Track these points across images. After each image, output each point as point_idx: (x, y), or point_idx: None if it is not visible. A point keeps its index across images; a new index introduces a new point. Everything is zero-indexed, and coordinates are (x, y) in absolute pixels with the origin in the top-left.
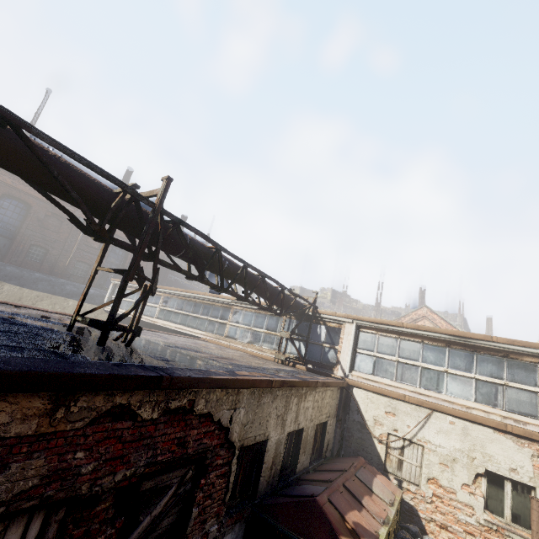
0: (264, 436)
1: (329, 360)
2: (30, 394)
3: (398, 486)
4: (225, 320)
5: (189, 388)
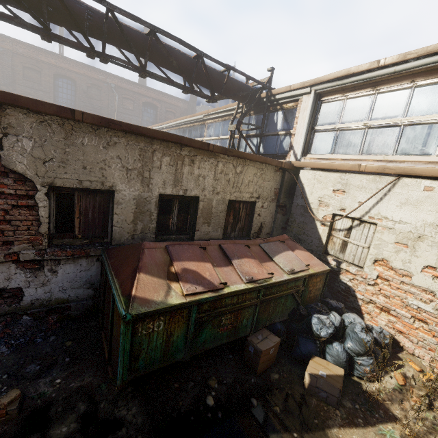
0: (102, 185)
1: (284, 149)
2: None
3: (336, 267)
4: (202, 137)
5: None
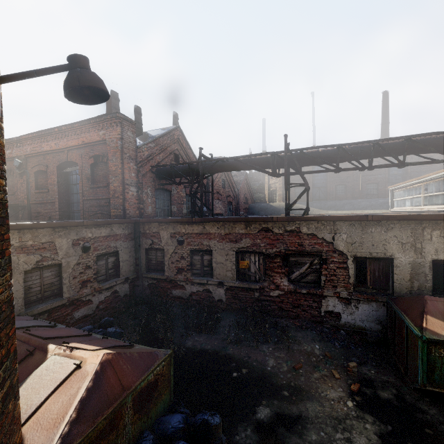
0: (384, 255)
1: None
2: (240, 224)
3: None
4: None
5: (288, 221)
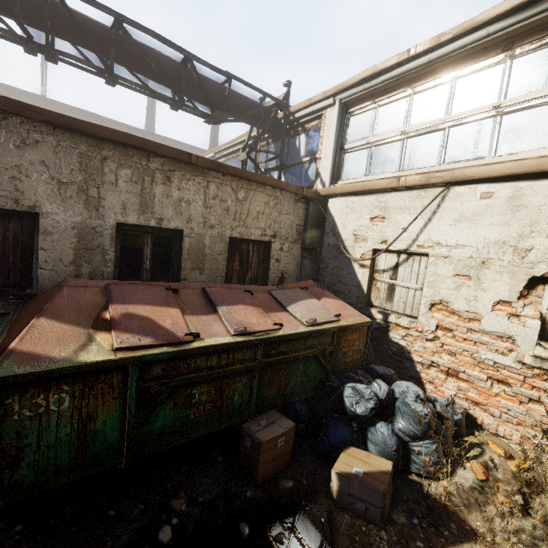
0: (15, 204)
1: (310, 180)
2: None
3: (384, 322)
4: None
5: None
